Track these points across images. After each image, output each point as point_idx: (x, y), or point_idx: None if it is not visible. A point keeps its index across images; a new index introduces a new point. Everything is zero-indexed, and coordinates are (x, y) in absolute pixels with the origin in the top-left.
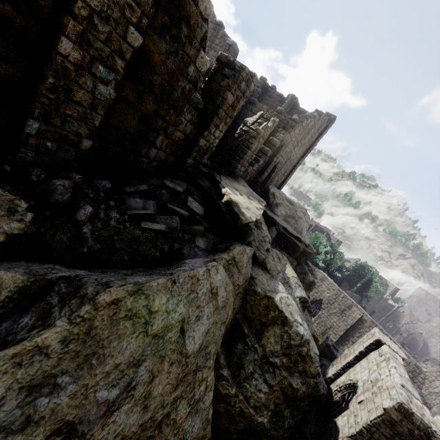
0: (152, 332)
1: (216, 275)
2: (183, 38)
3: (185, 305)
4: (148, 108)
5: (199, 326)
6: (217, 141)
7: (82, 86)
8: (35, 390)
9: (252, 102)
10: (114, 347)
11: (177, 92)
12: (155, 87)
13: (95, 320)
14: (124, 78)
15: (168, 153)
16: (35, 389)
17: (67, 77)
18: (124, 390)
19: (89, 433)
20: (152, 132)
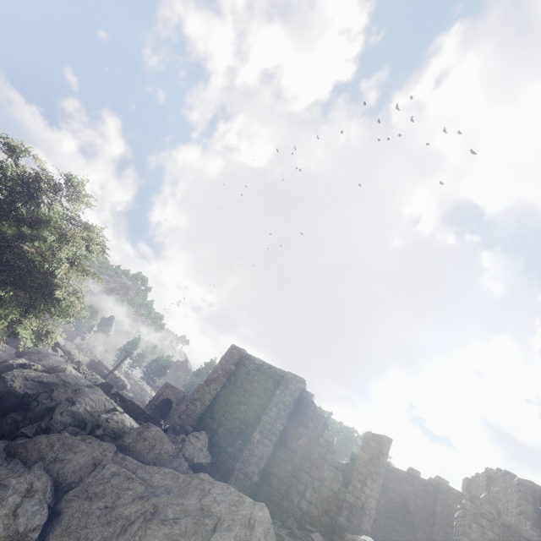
0: (203, 502)
1: (259, 511)
2: (311, 426)
3: (226, 509)
4: (295, 464)
5: (226, 536)
6: (374, 502)
7: (258, 448)
8: (166, 492)
9: None
10: (188, 497)
11: (315, 455)
12: (299, 452)
13: (194, 480)
14: (280, 447)
15: (320, 510)
16: (166, 492)
17: (254, 445)
18: (174, 518)
19: (154, 520)
20: (301, 484)
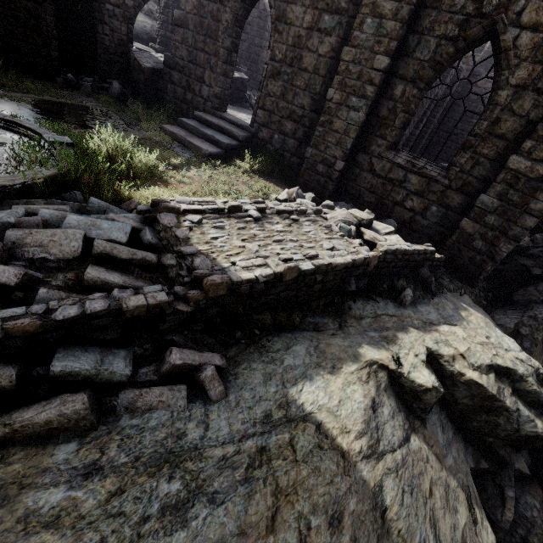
0: None
1: None
2: None
3: None
4: None
5: None
6: None
7: None
8: None
9: (477, 75)
10: None
11: None
12: None
13: None
14: None
15: None
16: None
17: None
18: None
19: None
20: None
